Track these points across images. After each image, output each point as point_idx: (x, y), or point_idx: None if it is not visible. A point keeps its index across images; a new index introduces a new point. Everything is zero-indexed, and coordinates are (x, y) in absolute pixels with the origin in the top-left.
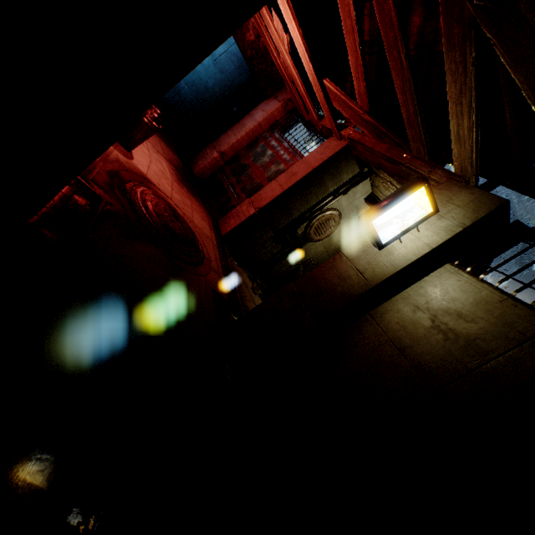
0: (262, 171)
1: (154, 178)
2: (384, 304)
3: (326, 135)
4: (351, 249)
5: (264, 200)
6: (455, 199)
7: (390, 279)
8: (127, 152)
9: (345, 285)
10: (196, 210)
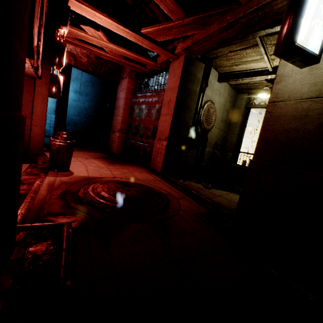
0: (149, 119)
1: (94, 174)
2: None
3: (166, 67)
4: (277, 93)
5: (165, 131)
6: None
7: None
8: (66, 173)
9: (313, 119)
10: (133, 170)
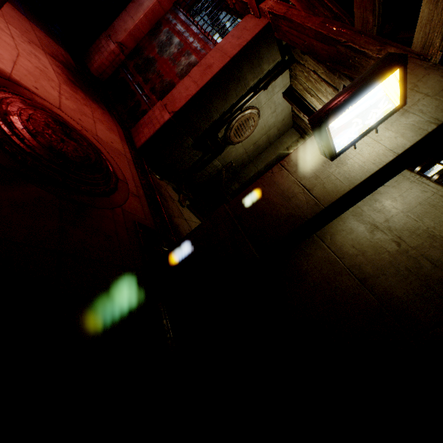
0: (172, 66)
1: (26, 79)
2: (333, 223)
3: (240, 12)
4: (292, 159)
5: (178, 101)
6: (421, 85)
7: (345, 196)
8: None
9: (290, 206)
10: (100, 119)
